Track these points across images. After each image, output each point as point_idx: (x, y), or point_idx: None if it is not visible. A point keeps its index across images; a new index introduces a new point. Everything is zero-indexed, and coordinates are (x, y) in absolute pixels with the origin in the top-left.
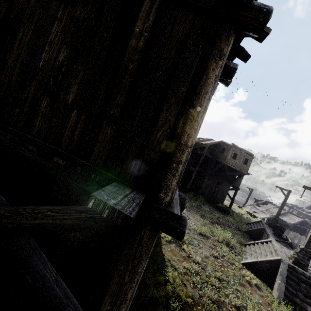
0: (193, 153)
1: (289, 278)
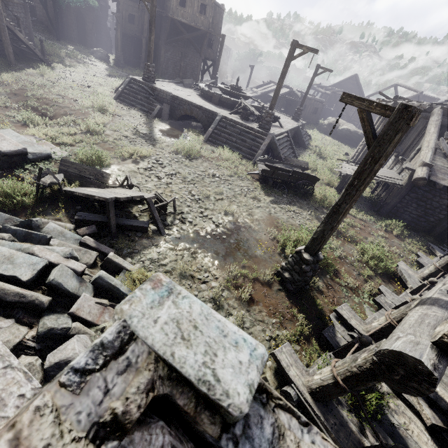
0: (142, 11)
1: (130, 87)
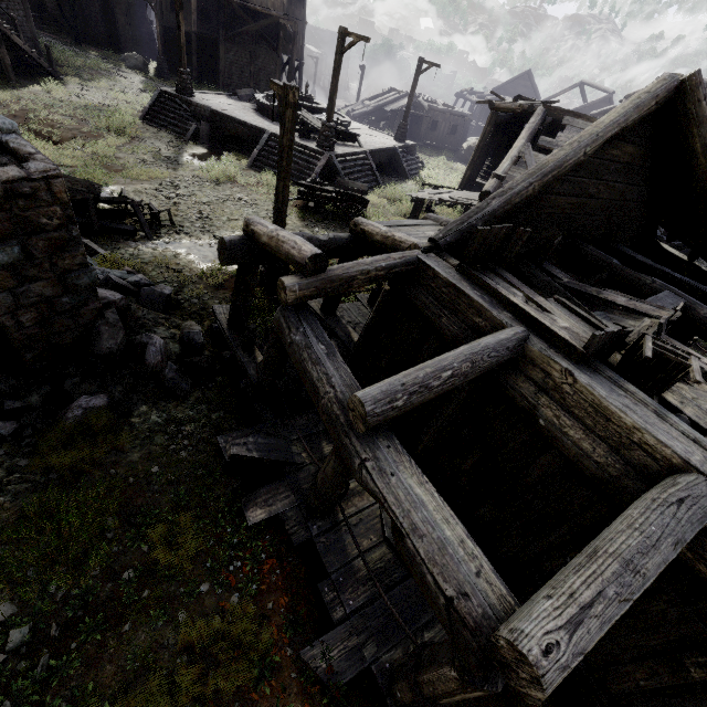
0: None
1: (161, 103)
